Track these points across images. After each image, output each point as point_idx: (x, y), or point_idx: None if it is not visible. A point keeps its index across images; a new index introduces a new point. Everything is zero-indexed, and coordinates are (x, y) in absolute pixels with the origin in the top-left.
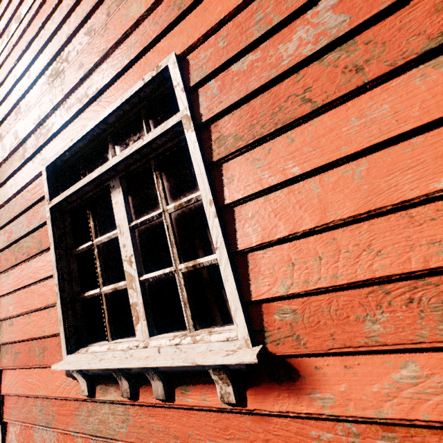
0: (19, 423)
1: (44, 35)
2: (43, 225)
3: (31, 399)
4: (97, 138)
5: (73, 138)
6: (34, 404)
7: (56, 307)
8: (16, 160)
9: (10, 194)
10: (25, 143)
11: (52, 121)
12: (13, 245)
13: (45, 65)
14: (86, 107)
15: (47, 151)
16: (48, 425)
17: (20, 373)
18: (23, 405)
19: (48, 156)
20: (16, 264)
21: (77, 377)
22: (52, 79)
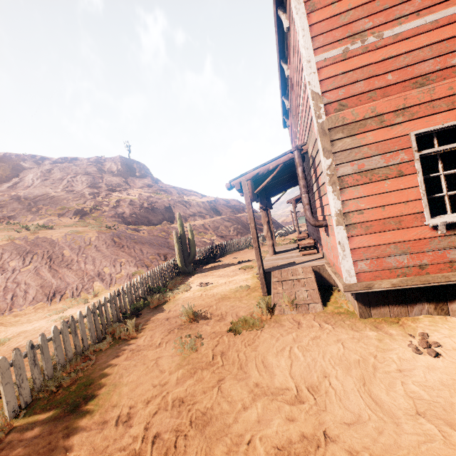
0: (373, 258)
1: (411, 58)
2: (402, 163)
3: (383, 246)
4: (453, 126)
5: (444, 124)
6: (388, 247)
7: (412, 202)
8: (372, 125)
9: (364, 143)
10: (382, 116)
11: (416, 110)
12: (363, 172)
13: (412, 77)
14: (450, 110)
15: (409, 125)
16: (404, 252)
17: (371, 236)
18: (374, 250)
19: (411, 128)
20: (370, 182)
21: (440, 226)
22: (417, 87)
